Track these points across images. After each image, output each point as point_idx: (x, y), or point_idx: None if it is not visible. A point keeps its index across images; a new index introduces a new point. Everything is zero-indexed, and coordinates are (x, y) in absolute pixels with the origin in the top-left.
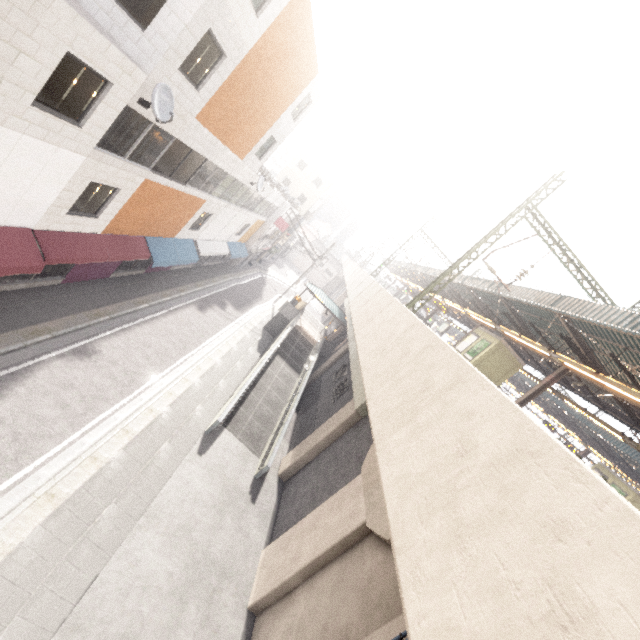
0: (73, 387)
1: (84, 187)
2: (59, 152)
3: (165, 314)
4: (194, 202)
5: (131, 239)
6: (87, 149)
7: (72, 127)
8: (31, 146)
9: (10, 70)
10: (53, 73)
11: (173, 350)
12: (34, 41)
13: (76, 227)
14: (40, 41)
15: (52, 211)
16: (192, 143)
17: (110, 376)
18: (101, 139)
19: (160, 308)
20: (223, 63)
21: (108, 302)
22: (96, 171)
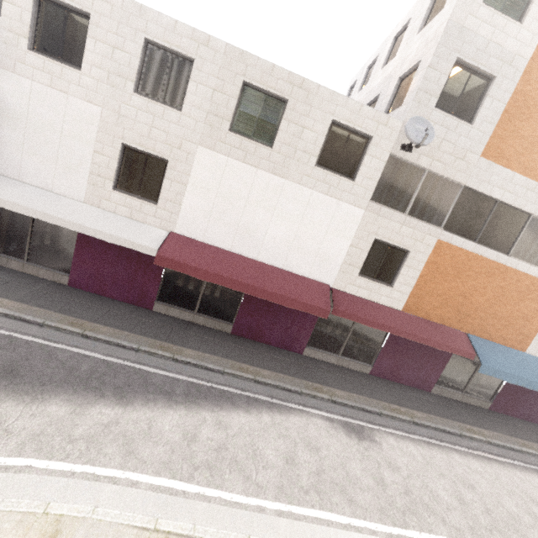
0: (317, 452)
1: (369, 245)
2: (341, 206)
3: (522, 468)
4: (537, 288)
5: (443, 328)
6: (363, 202)
7: (347, 181)
8: (319, 201)
9: (300, 143)
10: (329, 143)
11: (533, 529)
12: (311, 119)
13: (371, 295)
14: (314, 118)
15: (345, 269)
16: (491, 190)
17: (376, 477)
18: (376, 194)
19: (512, 456)
20: (493, 86)
21: (418, 408)
22: (377, 227)
